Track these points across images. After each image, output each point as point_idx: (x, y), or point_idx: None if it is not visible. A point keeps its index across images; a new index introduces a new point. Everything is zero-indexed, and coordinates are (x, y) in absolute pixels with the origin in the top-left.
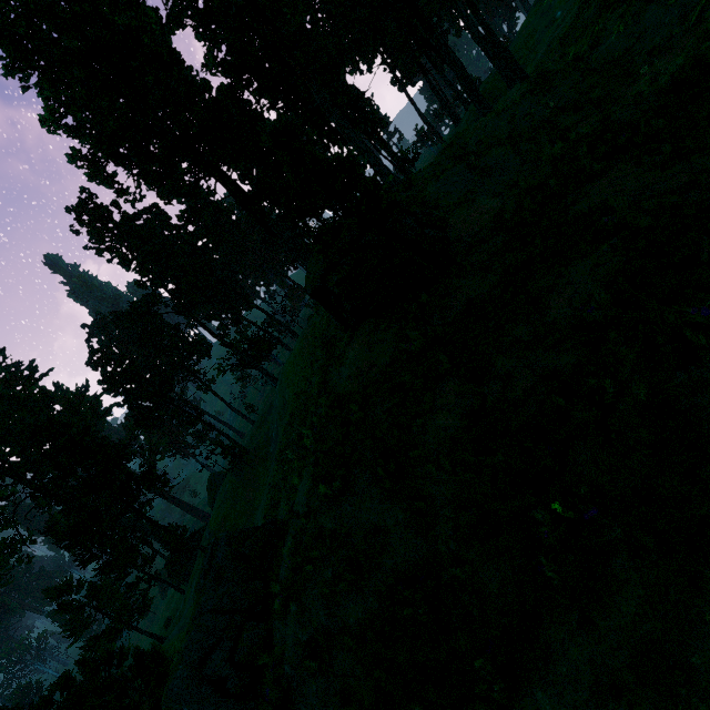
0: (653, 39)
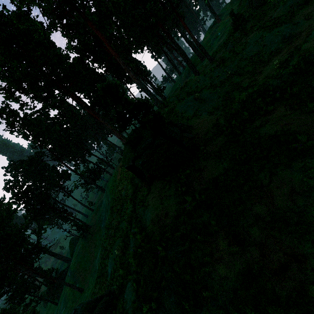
0: (271, 48)
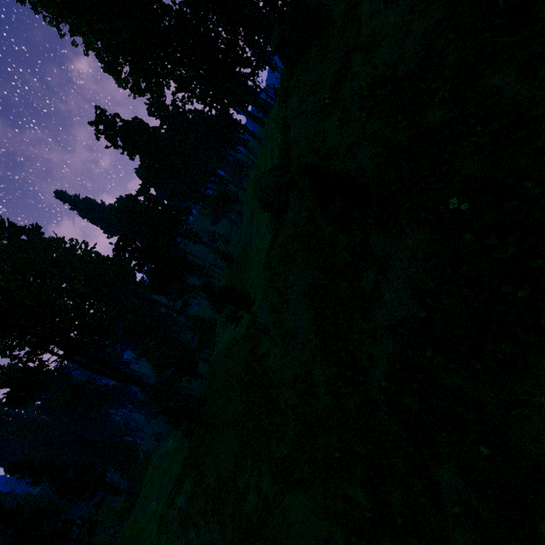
0: None
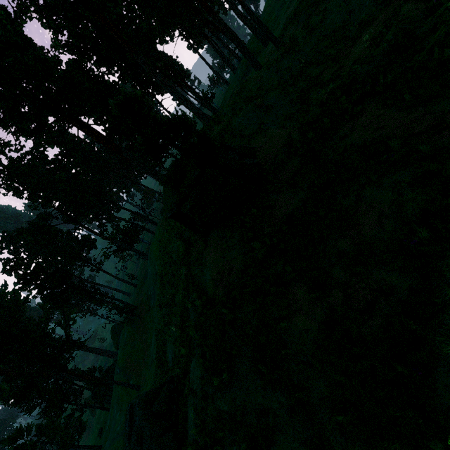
0: (360, 15)
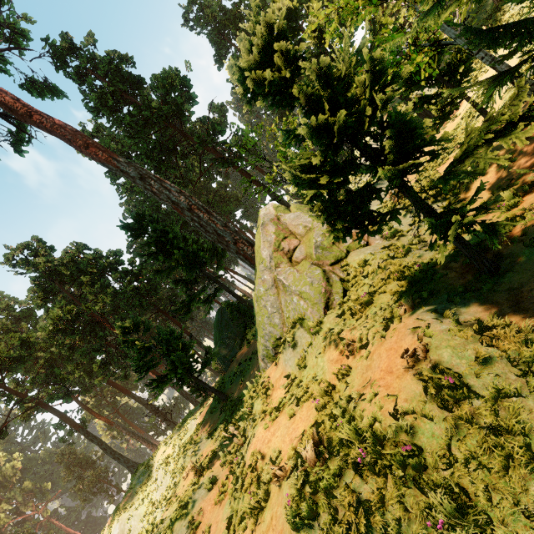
0: None
